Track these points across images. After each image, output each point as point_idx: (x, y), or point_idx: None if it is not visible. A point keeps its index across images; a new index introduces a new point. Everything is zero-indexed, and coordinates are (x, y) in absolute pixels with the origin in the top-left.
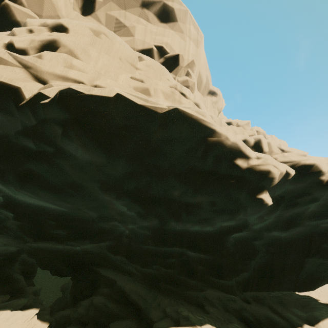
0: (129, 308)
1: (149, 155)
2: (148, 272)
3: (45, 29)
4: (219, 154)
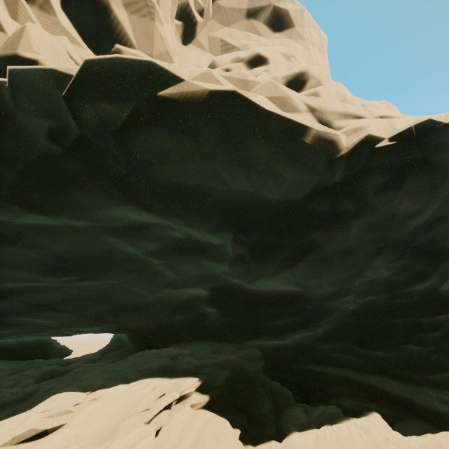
0: (395, 406)
1: None
2: (381, 358)
3: (241, 66)
4: None
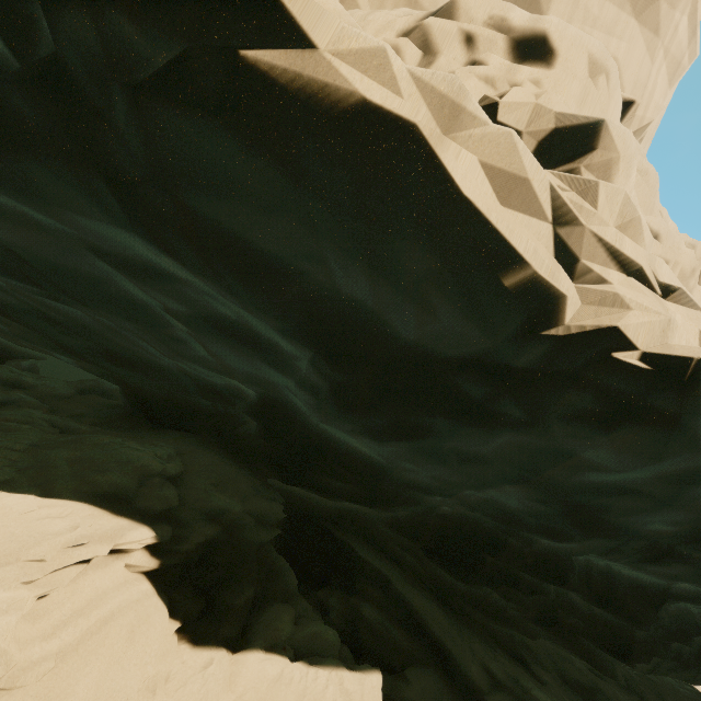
0: (425, 645)
1: None
2: (447, 580)
3: (501, 42)
4: None
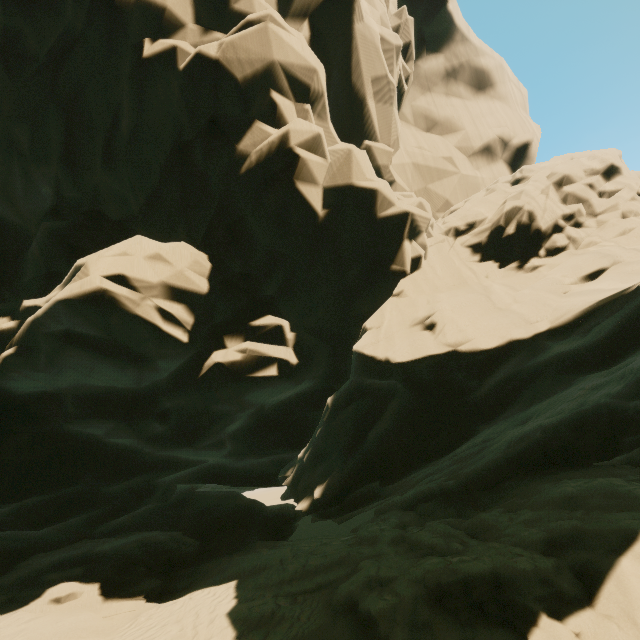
0: None
1: None
2: None
3: (599, 178)
4: None
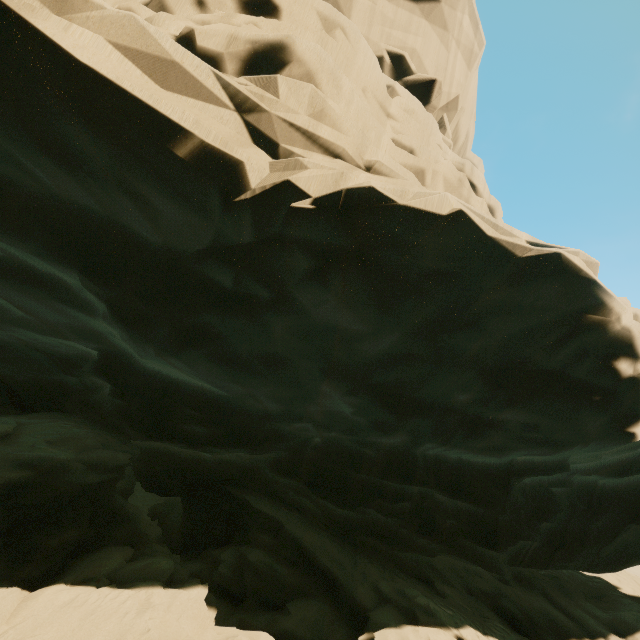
0: (314, 578)
1: (456, 330)
2: (340, 514)
3: (230, 3)
4: (588, 344)
